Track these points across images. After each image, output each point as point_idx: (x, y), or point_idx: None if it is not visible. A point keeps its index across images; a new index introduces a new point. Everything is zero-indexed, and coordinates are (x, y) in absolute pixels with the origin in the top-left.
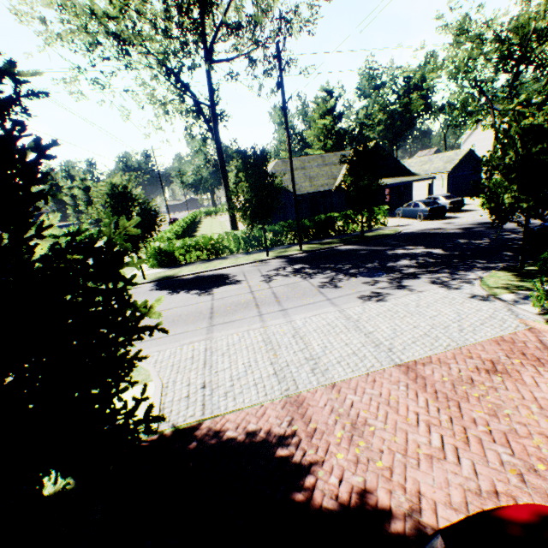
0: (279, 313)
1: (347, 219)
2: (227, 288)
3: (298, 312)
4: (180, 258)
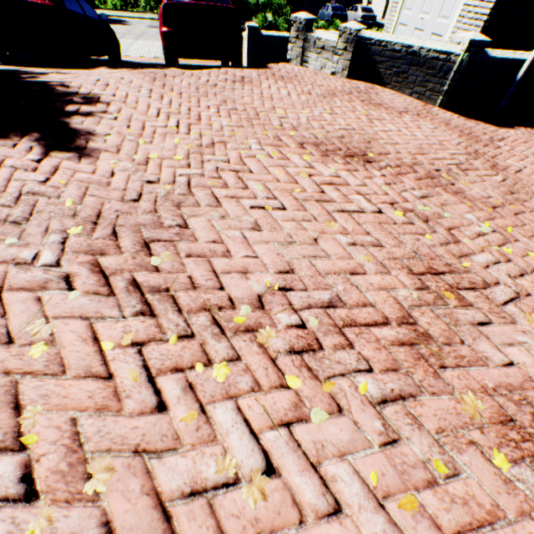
0: (133, 39)
1: (256, 4)
2: (117, 26)
3: (144, 41)
4: (95, 0)
